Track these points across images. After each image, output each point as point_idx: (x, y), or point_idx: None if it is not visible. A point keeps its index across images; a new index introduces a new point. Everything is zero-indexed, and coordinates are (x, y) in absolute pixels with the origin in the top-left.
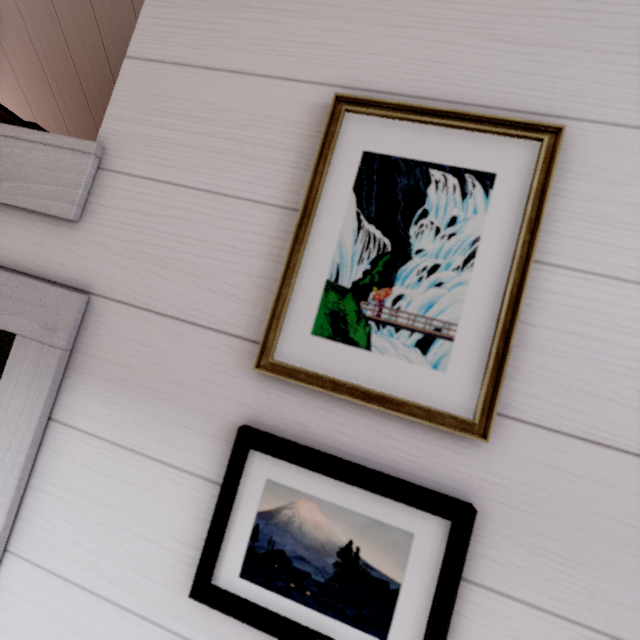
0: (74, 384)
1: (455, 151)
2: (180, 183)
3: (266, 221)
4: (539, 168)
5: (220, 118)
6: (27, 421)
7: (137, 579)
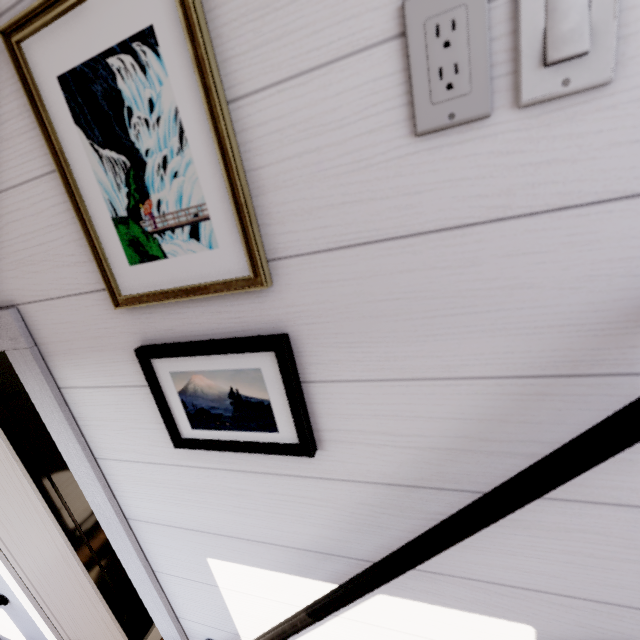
0: (53, 364)
1: (111, 23)
2: None
3: (53, 191)
4: None
5: None
6: (48, 395)
7: (155, 449)
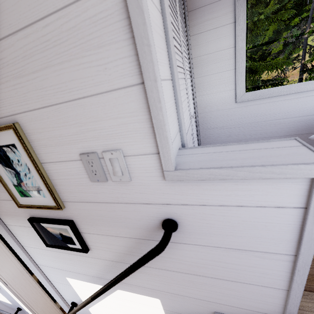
0: (2, 217)
1: (2, 140)
2: None
3: None
4: (18, 140)
5: None
6: (1, 227)
7: (41, 245)
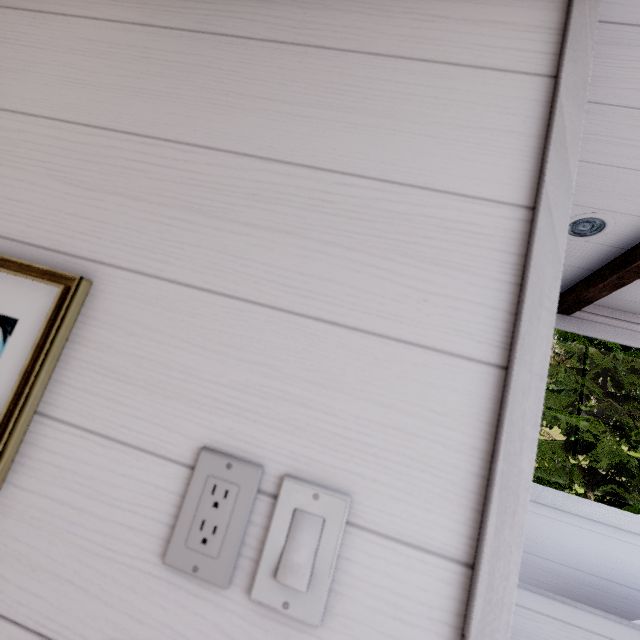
0: None
1: None
2: None
3: None
4: (47, 318)
5: None
6: None
7: None
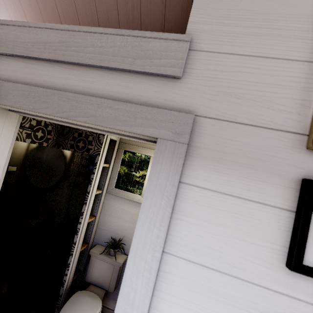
0: (191, 163)
1: None
2: (241, 53)
3: (299, 70)
4: None
5: (261, 17)
6: (172, 182)
7: (246, 263)
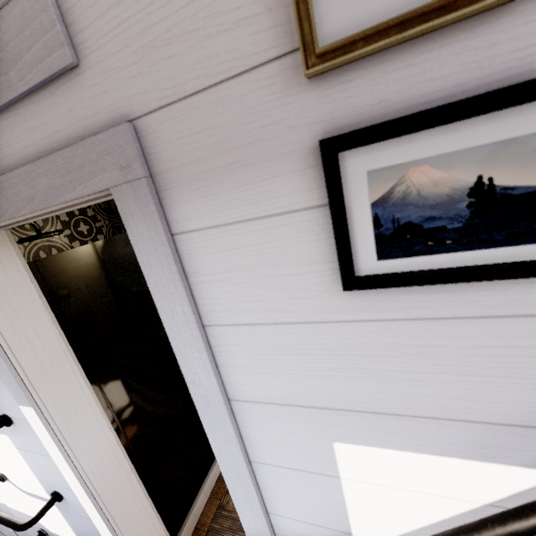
0: (170, 201)
1: None
2: None
3: None
4: None
5: None
6: (159, 242)
7: (297, 303)
